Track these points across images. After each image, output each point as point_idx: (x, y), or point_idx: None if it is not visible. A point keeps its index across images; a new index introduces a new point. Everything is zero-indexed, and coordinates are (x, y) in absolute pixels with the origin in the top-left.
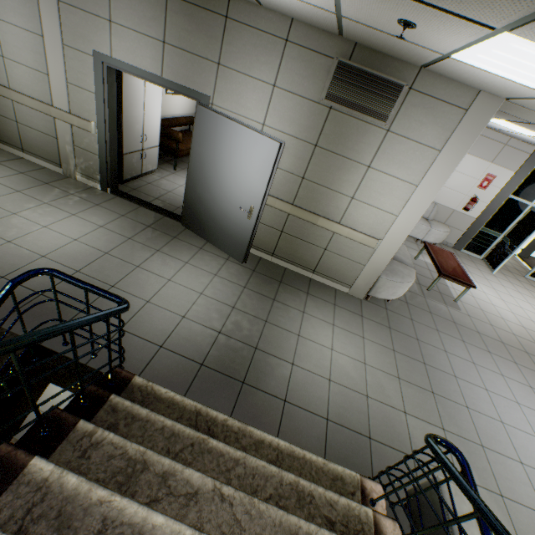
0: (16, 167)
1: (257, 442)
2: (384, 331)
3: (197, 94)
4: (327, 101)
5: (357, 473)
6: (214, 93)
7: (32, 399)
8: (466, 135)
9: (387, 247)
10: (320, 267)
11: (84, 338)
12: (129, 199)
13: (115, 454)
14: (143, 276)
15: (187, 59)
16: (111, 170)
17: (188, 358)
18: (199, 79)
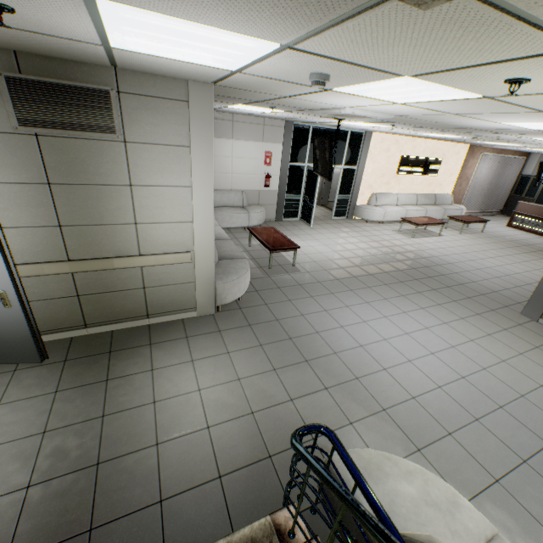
0: None
1: None
2: (246, 332)
3: None
4: (25, 128)
5: (266, 516)
6: None
7: None
8: (203, 125)
9: (203, 254)
10: (152, 308)
11: None
12: None
13: None
14: None
15: None
16: None
17: None
18: None
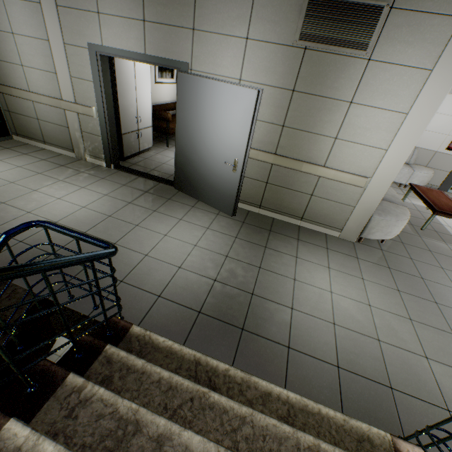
0: (39, 156)
1: (264, 395)
2: (383, 271)
3: (177, 63)
4: (301, 42)
5: (386, 432)
6: (192, 58)
7: (2, 352)
8: None
9: (377, 184)
10: (308, 214)
11: (85, 289)
12: (129, 172)
13: (105, 413)
14: (141, 233)
15: (165, 32)
16: (112, 148)
17: (185, 306)
18: (177, 49)
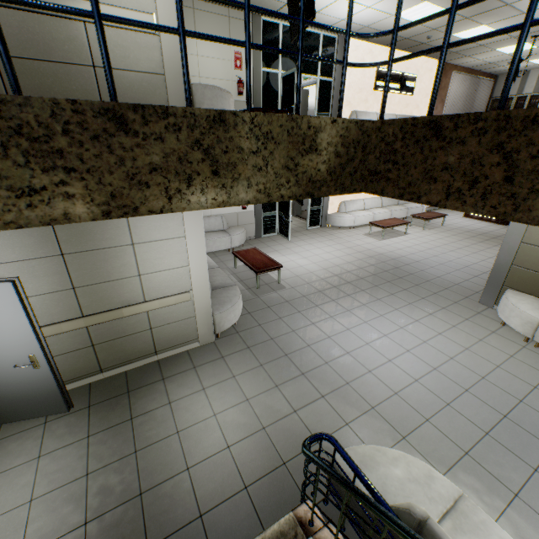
0: None
1: None
2: (246, 355)
3: None
4: None
5: (289, 512)
6: None
7: None
8: None
9: (200, 291)
10: (160, 345)
11: None
12: None
13: None
14: None
15: None
16: None
17: None
18: None
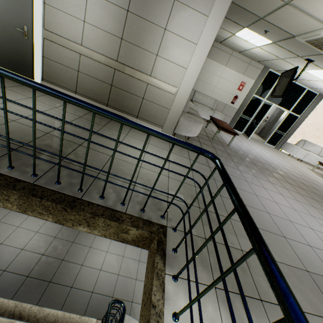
0: None
1: (46, 315)
2: None
3: None
4: None
5: (95, 318)
6: None
7: None
8: None
9: None
10: None
11: None
12: None
13: None
14: (1, 227)
15: None
16: None
17: (20, 274)
18: None
